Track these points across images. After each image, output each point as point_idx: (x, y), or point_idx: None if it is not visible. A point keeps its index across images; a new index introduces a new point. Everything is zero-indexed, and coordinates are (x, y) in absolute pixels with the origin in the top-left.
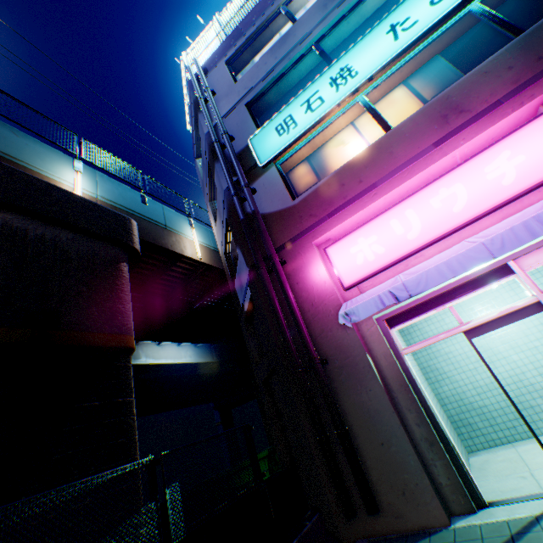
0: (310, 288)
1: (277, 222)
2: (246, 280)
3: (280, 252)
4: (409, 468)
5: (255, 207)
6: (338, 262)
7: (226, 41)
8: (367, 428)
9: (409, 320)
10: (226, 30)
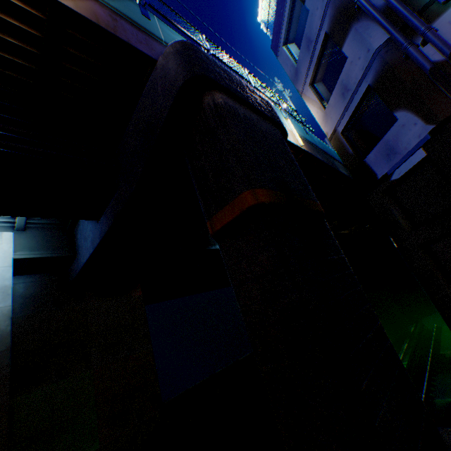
0: None
1: None
2: (415, 143)
3: None
4: None
5: None
6: None
7: None
8: None
9: None
10: None
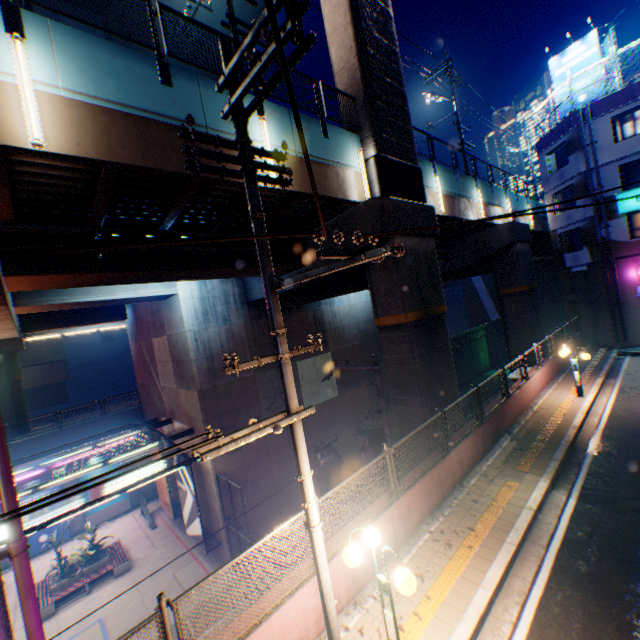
0: (624, 279)
1: (616, 247)
2: (584, 263)
3: (614, 260)
4: (639, 334)
5: (609, 239)
6: None
7: (616, 96)
8: (630, 324)
9: None
10: (617, 75)
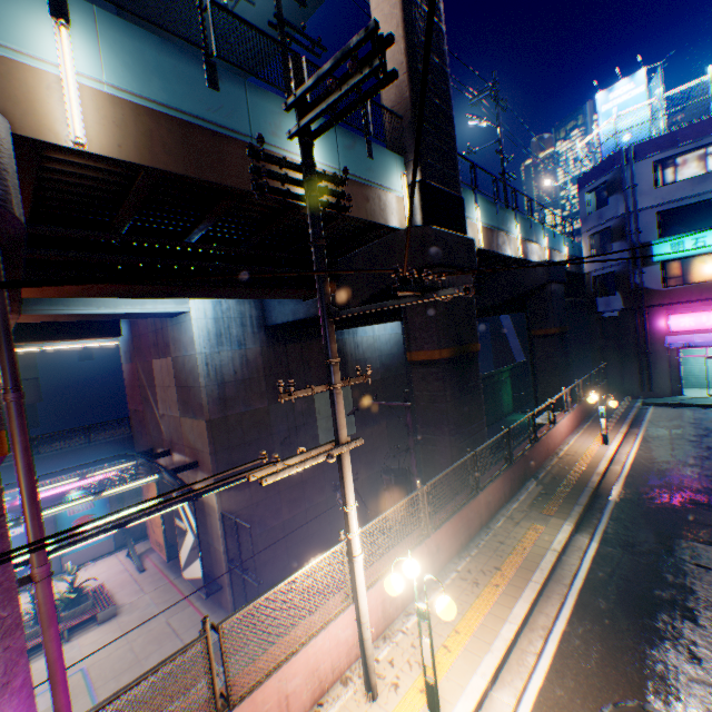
0: (654, 327)
1: (649, 294)
2: (616, 309)
3: (645, 308)
4: (665, 385)
5: (642, 286)
6: (671, 322)
7: (660, 140)
8: (656, 374)
9: (688, 348)
10: (662, 119)
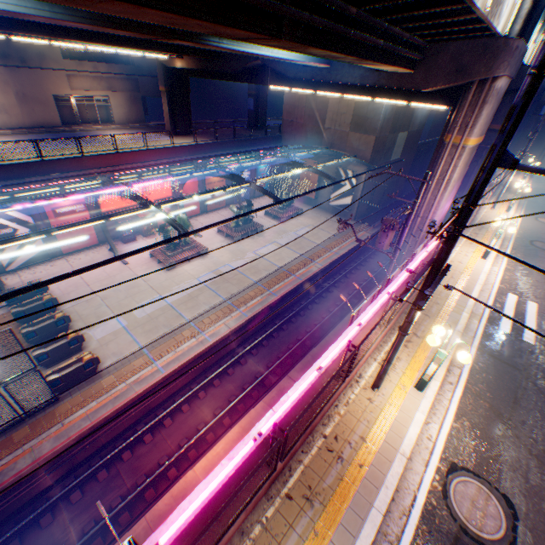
0: None
1: None
2: None
3: None
4: None
5: None
6: None
7: None
8: None
9: None
10: None
